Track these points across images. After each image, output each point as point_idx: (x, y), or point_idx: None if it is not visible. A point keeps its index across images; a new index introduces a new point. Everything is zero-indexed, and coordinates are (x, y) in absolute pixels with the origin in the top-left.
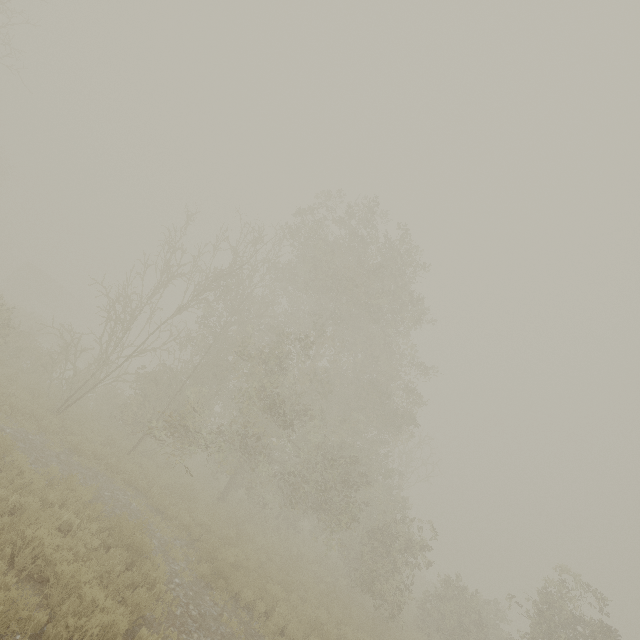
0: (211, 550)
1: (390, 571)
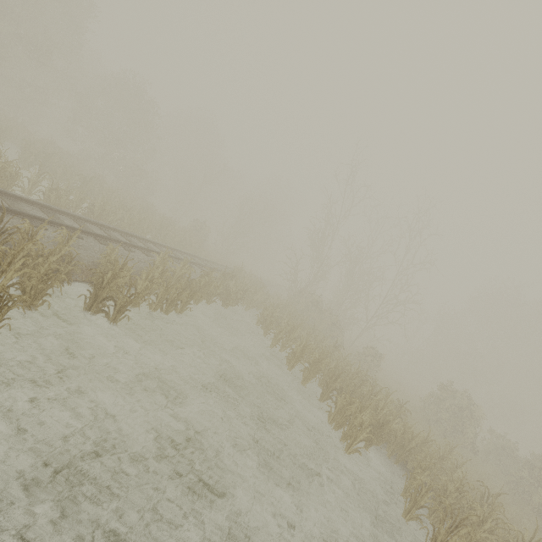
0: None
1: None
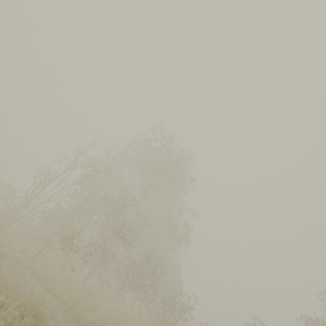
0: (78, 314)
1: (172, 322)
